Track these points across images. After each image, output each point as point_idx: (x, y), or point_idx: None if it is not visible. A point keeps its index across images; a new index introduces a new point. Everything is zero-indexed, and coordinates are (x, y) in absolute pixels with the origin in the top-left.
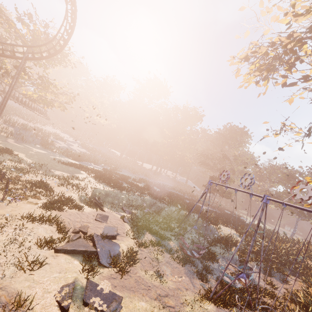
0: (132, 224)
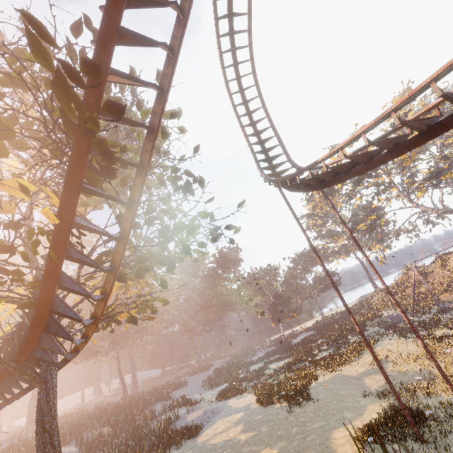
0: None
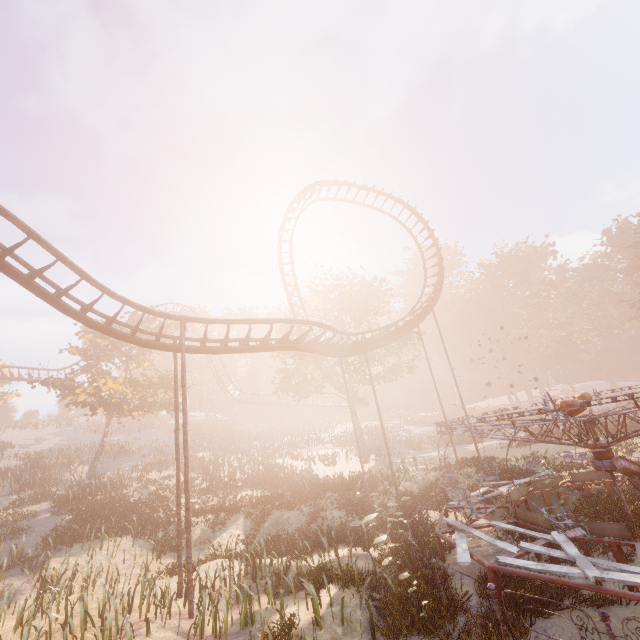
0: None
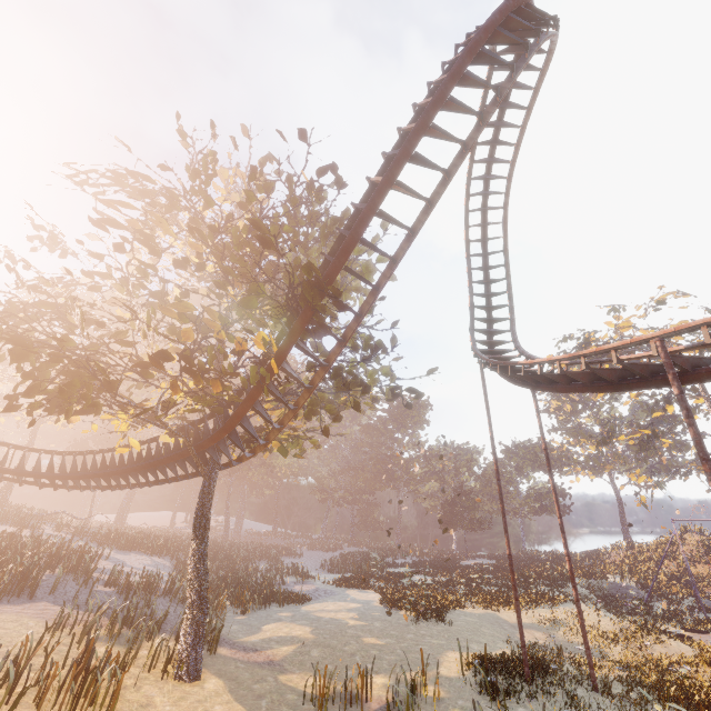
0: (705, 630)
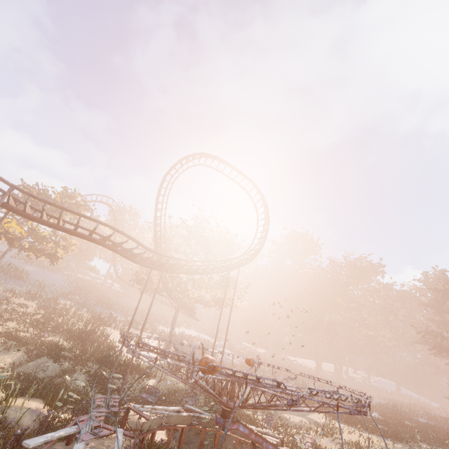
0: None
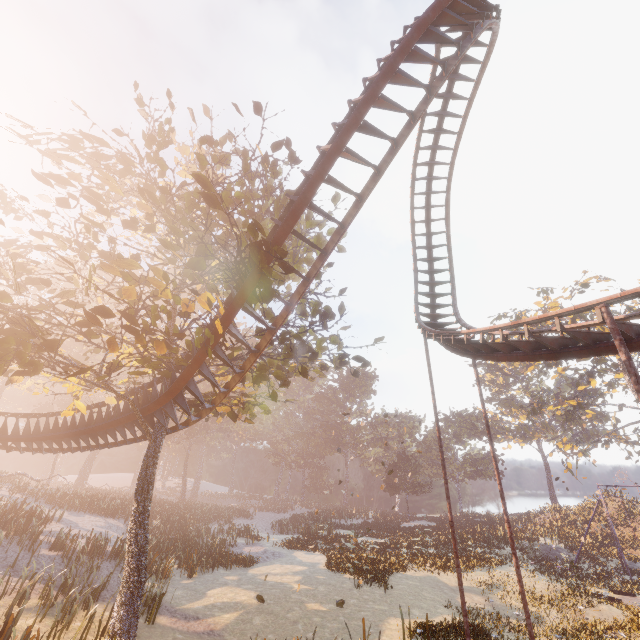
0: (632, 592)
